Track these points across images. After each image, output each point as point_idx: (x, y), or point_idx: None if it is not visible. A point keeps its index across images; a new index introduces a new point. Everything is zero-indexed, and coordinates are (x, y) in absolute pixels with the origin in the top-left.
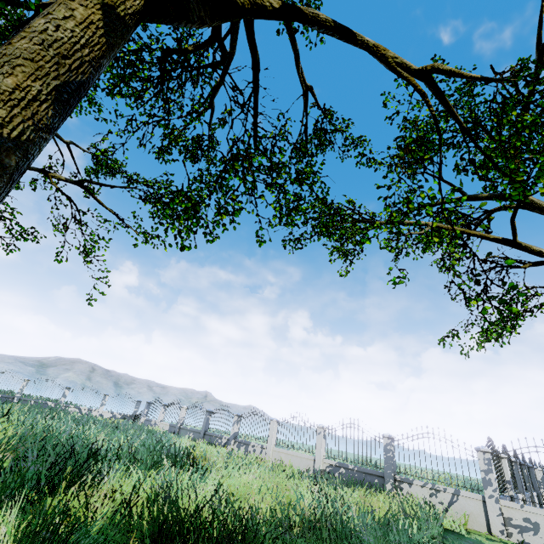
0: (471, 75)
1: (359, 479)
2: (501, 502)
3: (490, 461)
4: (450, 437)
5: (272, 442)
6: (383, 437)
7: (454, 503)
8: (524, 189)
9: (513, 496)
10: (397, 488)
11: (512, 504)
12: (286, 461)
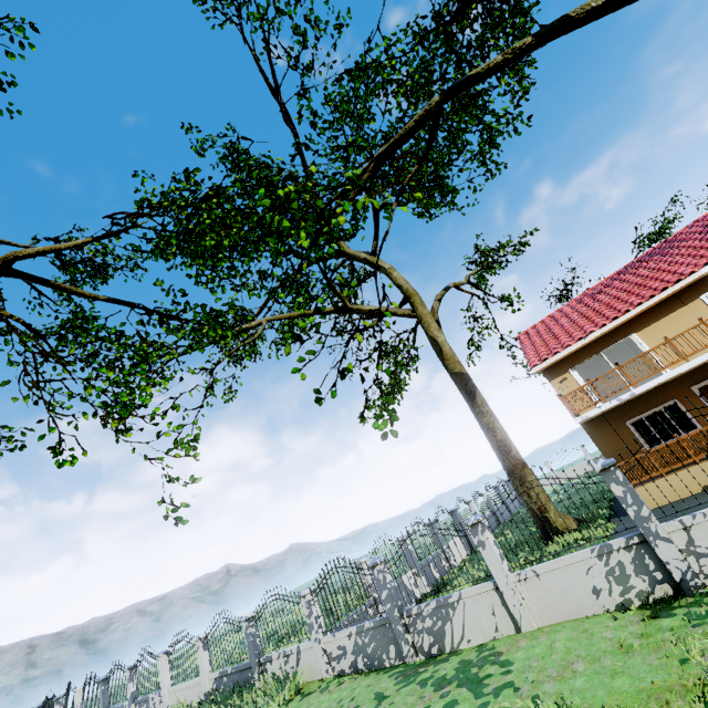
0: (75, 244)
1: (239, 681)
2: (324, 640)
3: (309, 603)
4: (286, 591)
5: (165, 684)
6: (242, 622)
7: (299, 662)
8: (198, 342)
9: (376, 597)
10: (264, 672)
11: (329, 638)
12: (183, 698)
